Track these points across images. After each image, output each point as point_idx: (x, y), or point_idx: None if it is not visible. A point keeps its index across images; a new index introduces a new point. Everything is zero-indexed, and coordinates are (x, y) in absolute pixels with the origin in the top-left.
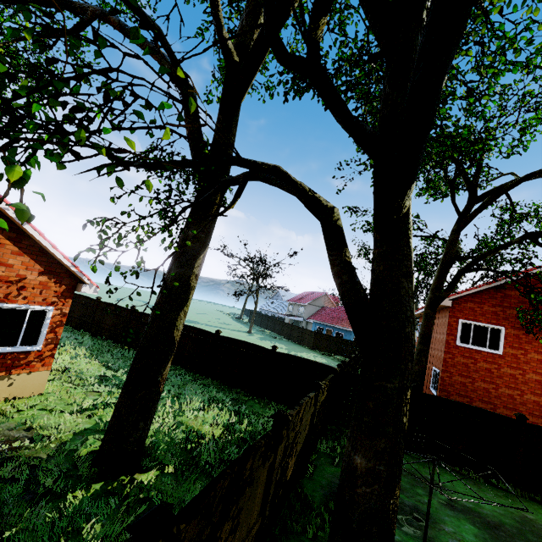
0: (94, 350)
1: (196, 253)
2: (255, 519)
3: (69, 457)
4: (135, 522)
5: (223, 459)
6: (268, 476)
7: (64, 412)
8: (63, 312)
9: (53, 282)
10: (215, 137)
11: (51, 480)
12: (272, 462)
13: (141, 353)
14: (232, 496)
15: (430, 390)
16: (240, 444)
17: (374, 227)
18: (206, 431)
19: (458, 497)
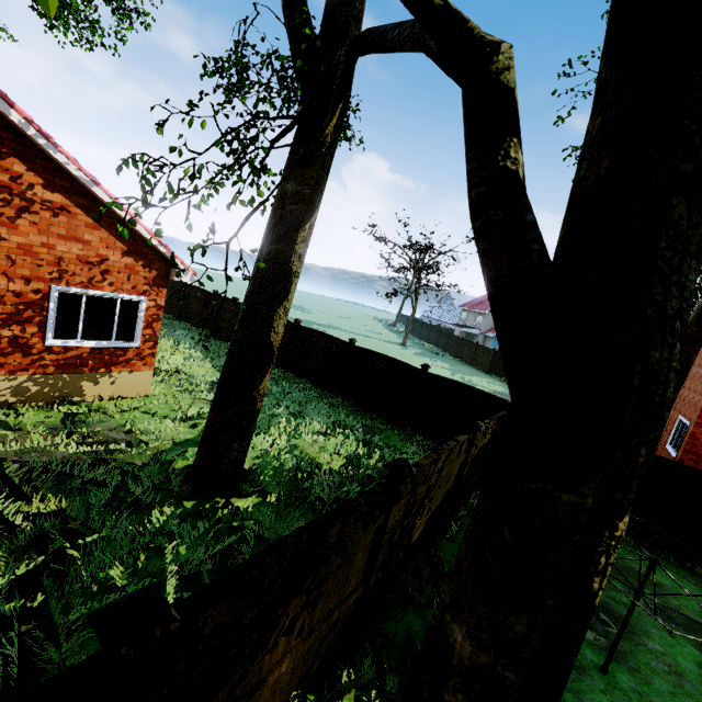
0: (210, 352)
1: (297, 221)
2: (353, 587)
3: (165, 468)
4: (100, 609)
5: (339, 497)
6: (375, 539)
7: (168, 418)
8: (159, 304)
9: (141, 266)
10: (327, 6)
11: (140, 490)
12: (382, 524)
13: (229, 360)
14: (303, 568)
15: (666, 449)
16: (363, 482)
17: (605, 48)
18: (323, 461)
19: (681, 605)
